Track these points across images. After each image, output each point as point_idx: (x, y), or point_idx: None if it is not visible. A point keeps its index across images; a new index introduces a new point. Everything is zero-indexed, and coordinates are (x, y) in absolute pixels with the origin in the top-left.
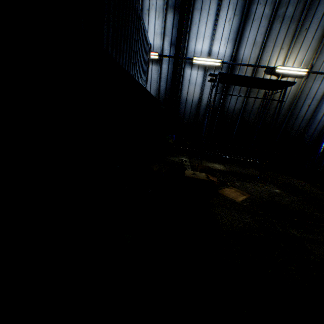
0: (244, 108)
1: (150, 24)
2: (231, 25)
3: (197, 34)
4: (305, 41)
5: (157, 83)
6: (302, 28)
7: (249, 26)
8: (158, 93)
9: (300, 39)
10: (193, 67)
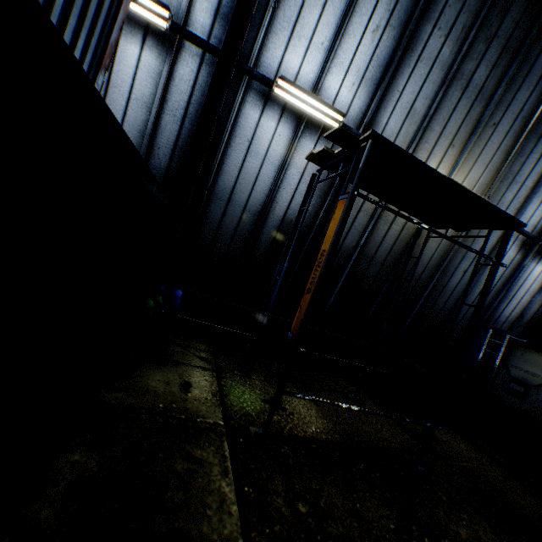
0: (362, 249)
1: None
2: (377, 44)
3: (295, 23)
4: (487, 147)
5: (149, 113)
6: (489, 119)
7: (409, 67)
8: (147, 146)
9: (482, 140)
10: (269, 108)
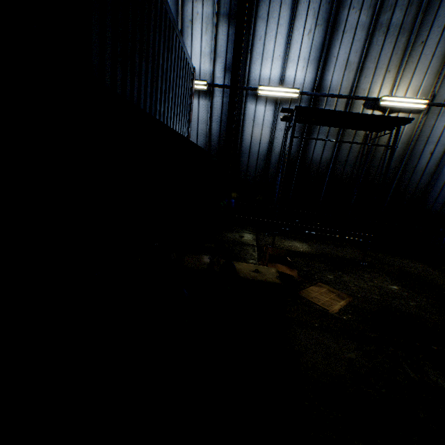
0: (336, 158)
1: (194, 40)
2: (312, 39)
3: (262, 54)
4: (421, 60)
5: (206, 125)
6: (417, 41)
7: (338, 40)
8: (208, 139)
9: (414, 57)
10: (259, 100)
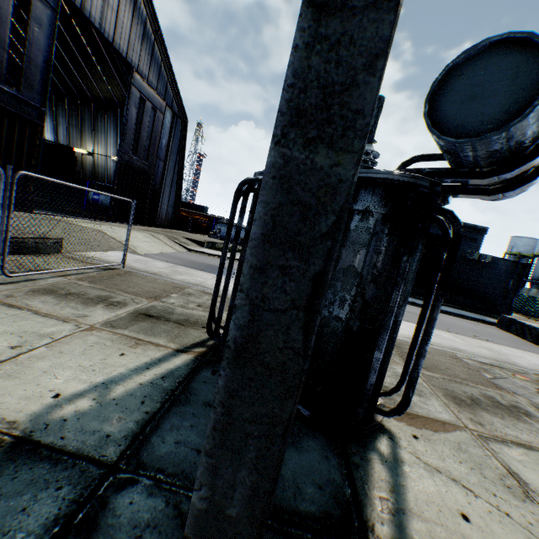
0: None
1: None
2: (52, 126)
3: None
4: (87, 137)
5: None
6: (83, 131)
7: (60, 127)
8: None
9: (84, 136)
10: None
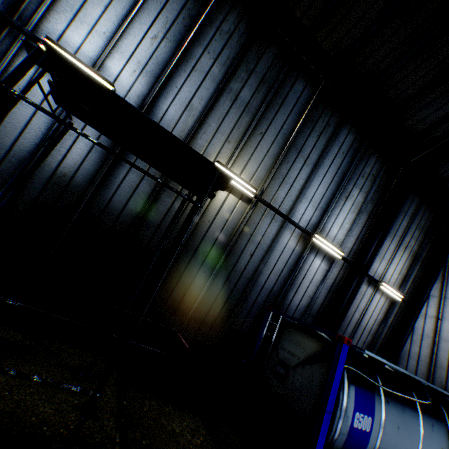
0: (146, 217)
1: None
2: (156, 48)
3: (78, 11)
4: (259, 149)
5: None
6: (258, 129)
7: (186, 72)
8: None
9: (254, 143)
10: None
